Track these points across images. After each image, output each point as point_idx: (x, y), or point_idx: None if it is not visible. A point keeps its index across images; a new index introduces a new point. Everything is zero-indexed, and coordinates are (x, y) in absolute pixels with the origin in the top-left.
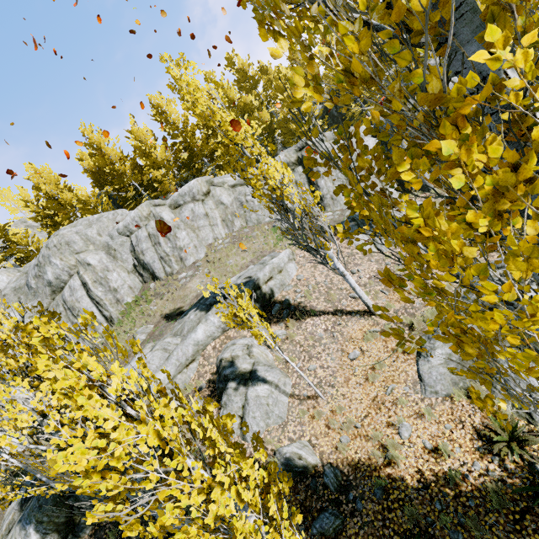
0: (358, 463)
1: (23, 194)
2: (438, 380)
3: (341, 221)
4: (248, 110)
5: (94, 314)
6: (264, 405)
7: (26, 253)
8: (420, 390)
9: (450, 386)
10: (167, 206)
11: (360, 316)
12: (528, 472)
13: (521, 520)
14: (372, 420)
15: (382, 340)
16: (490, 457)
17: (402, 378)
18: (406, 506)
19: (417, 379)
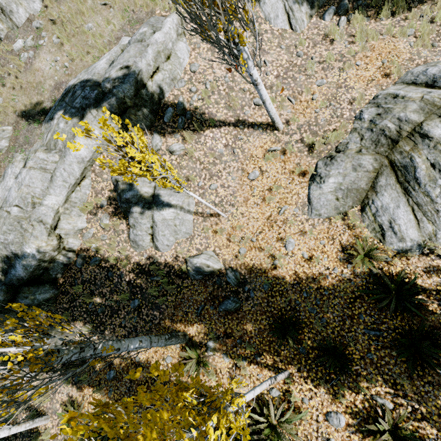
0: (252, 267)
1: None
2: (324, 205)
3: None
4: None
5: None
6: (171, 226)
7: None
8: (307, 212)
9: (332, 211)
10: None
11: (263, 130)
12: (367, 275)
13: (353, 302)
14: (265, 236)
15: (282, 161)
16: (346, 265)
17: (294, 200)
18: (284, 294)
19: (306, 202)
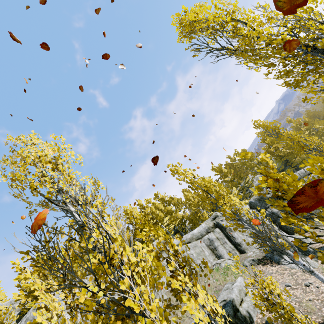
0: None
1: (22, 275)
2: None
3: (264, 254)
4: (169, 213)
5: None
6: None
7: None
8: None
9: None
10: None
11: None
12: None
13: None
14: None
15: None
16: None
17: None
18: None
19: None
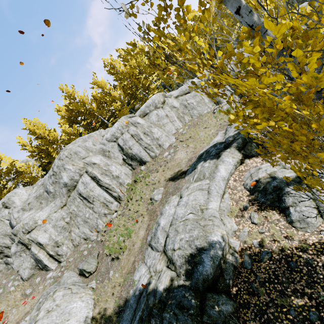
0: None
1: (21, 141)
2: None
3: None
4: None
5: (106, 197)
6: None
7: (30, 178)
8: None
9: None
10: (138, 116)
11: None
12: None
13: None
14: None
15: None
16: None
17: None
18: None
19: None
